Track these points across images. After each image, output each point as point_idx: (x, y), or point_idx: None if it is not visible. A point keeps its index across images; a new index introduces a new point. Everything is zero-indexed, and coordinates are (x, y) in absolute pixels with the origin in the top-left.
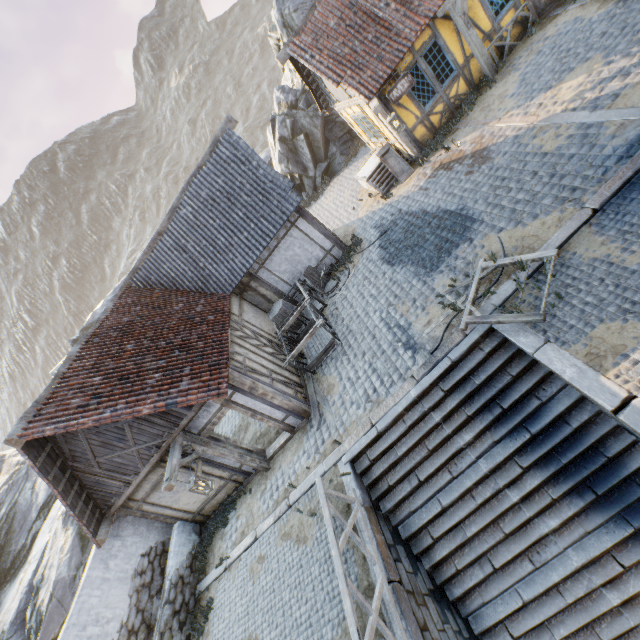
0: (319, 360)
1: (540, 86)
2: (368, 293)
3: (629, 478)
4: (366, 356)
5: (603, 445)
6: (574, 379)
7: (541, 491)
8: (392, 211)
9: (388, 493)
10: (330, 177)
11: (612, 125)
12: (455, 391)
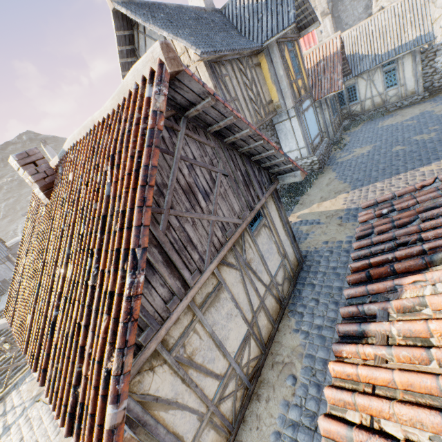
0: None
1: None
2: None
3: None
4: (5, 302)
5: None
6: None
7: None
8: None
9: None
10: None
11: None
12: None
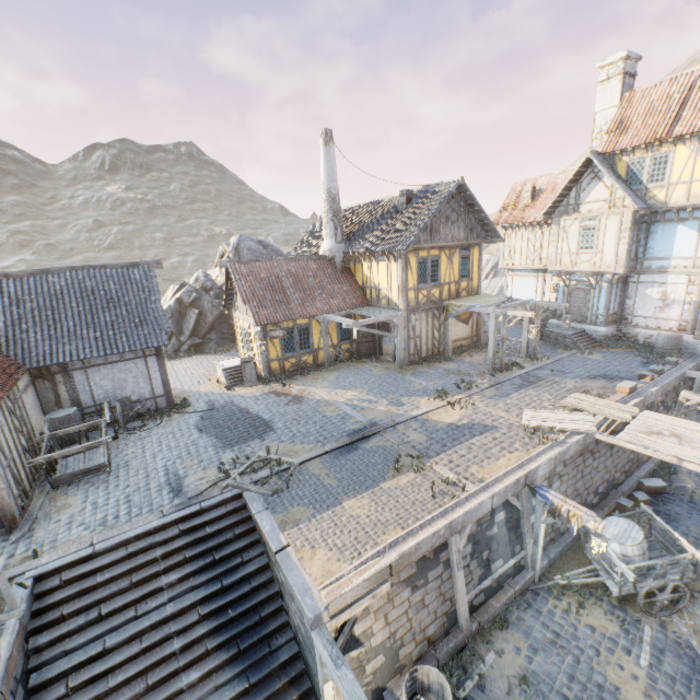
0: (73, 477)
1: (342, 385)
2: (167, 443)
3: (266, 639)
4: (129, 488)
5: (263, 607)
6: (268, 532)
7: (202, 642)
8: (227, 399)
9: (52, 626)
10: (197, 352)
11: (355, 419)
12: (189, 534)
